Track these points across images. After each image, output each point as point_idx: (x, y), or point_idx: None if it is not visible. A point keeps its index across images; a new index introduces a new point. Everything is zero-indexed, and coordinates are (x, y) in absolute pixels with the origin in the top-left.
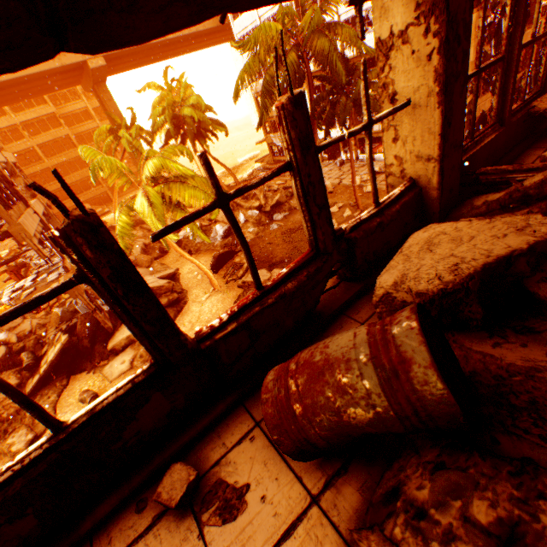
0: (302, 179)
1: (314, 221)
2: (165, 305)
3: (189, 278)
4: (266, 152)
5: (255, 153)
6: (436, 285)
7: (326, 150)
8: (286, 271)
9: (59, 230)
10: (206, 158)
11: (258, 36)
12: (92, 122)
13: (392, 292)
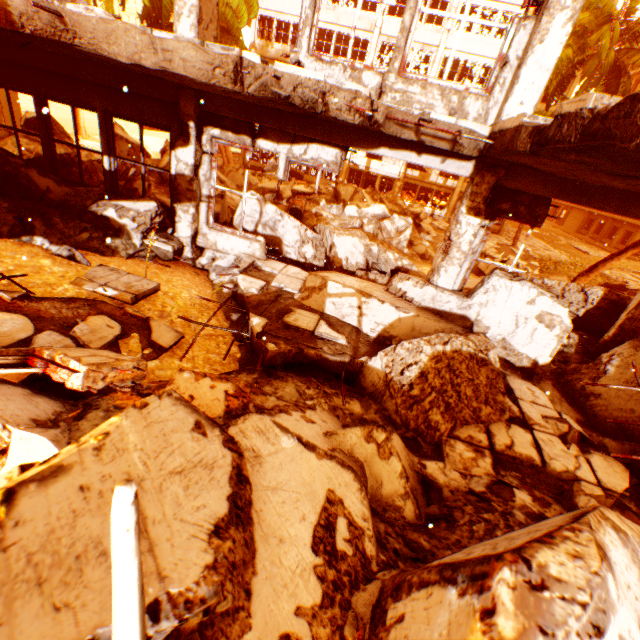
0: None
1: None
2: None
3: None
4: None
5: (163, 140)
6: None
7: (361, 181)
8: None
9: None
10: None
11: None
12: None
13: None
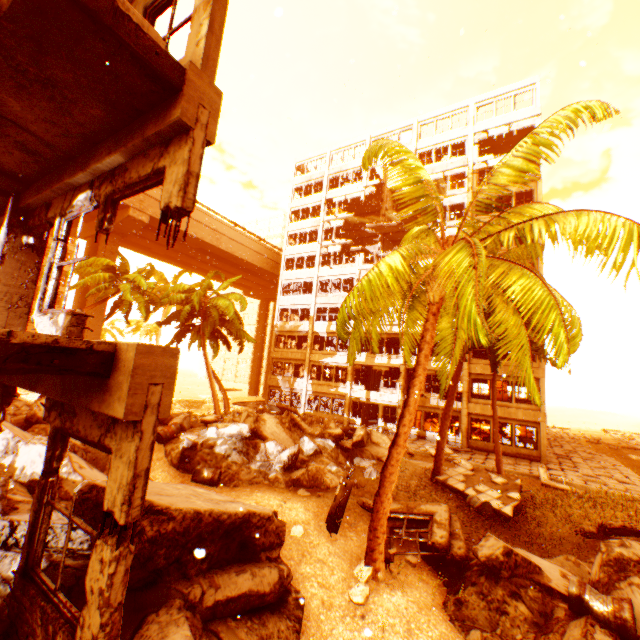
0: None
1: None
2: (267, 596)
3: None
4: (240, 399)
5: None
6: None
7: (362, 411)
8: None
9: None
10: None
11: None
12: None
13: None
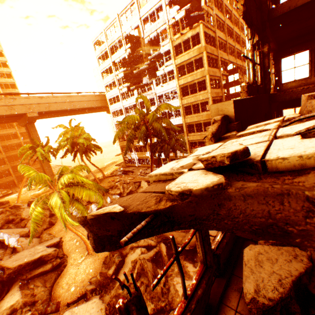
0: (202, 233)
1: (205, 251)
2: (49, 270)
3: (69, 244)
4: (121, 160)
5: (115, 160)
6: (277, 294)
7: (155, 162)
8: (195, 281)
9: (124, 303)
10: (173, 237)
11: (128, 119)
12: (17, 140)
13: (256, 297)
